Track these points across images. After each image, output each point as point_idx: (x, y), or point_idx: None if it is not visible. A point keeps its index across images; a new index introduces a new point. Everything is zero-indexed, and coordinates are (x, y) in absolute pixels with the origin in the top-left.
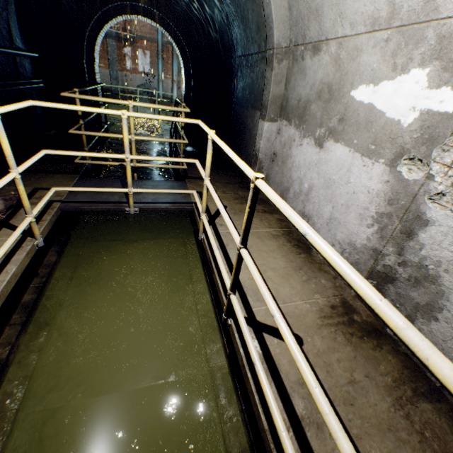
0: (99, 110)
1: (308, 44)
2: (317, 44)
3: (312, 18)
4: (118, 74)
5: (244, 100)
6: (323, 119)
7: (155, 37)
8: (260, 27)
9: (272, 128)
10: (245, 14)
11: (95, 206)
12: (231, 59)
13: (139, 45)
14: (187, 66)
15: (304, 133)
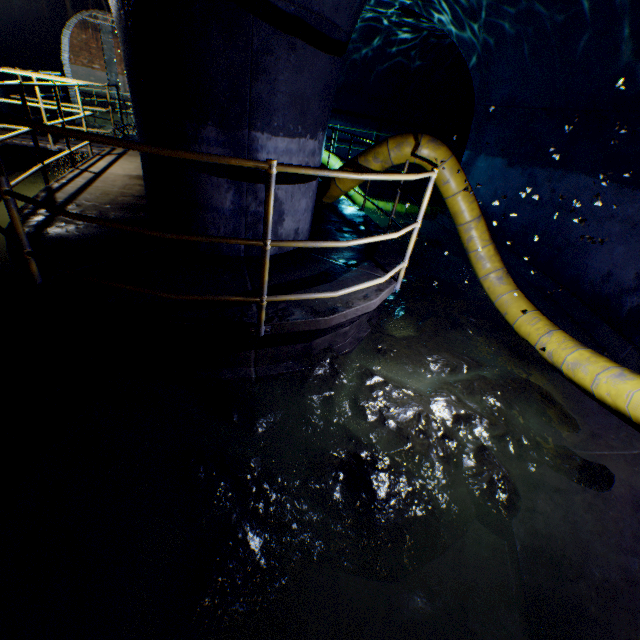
0: (18, 73)
1: None
2: None
3: None
4: (119, 79)
5: None
6: None
7: None
8: None
9: None
10: None
11: (26, 143)
12: None
13: None
14: None
15: None
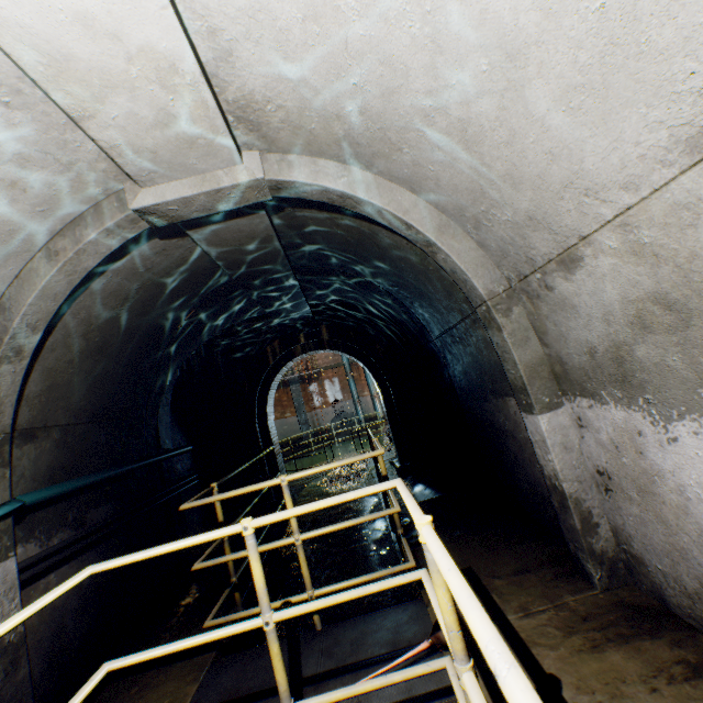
0: (201, 537)
1: (546, 264)
2: (564, 254)
3: (528, 231)
4: (307, 416)
5: (474, 388)
6: (699, 365)
7: (340, 361)
8: (449, 291)
9: (558, 420)
10: (422, 288)
11: None
12: (428, 343)
13: (324, 376)
14: (377, 375)
15: (660, 410)
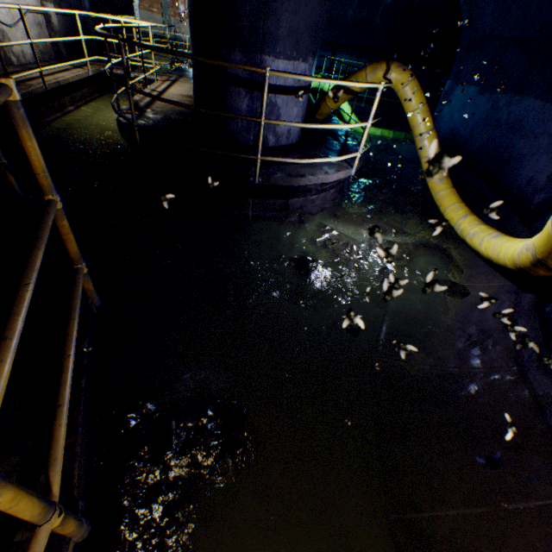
0: (112, 18)
1: None
2: None
3: None
4: (171, 21)
5: None
6: None
7: None
8: None
9: None
10: None
11: (115, 71)
12: None
13: None
14: None
15: None
